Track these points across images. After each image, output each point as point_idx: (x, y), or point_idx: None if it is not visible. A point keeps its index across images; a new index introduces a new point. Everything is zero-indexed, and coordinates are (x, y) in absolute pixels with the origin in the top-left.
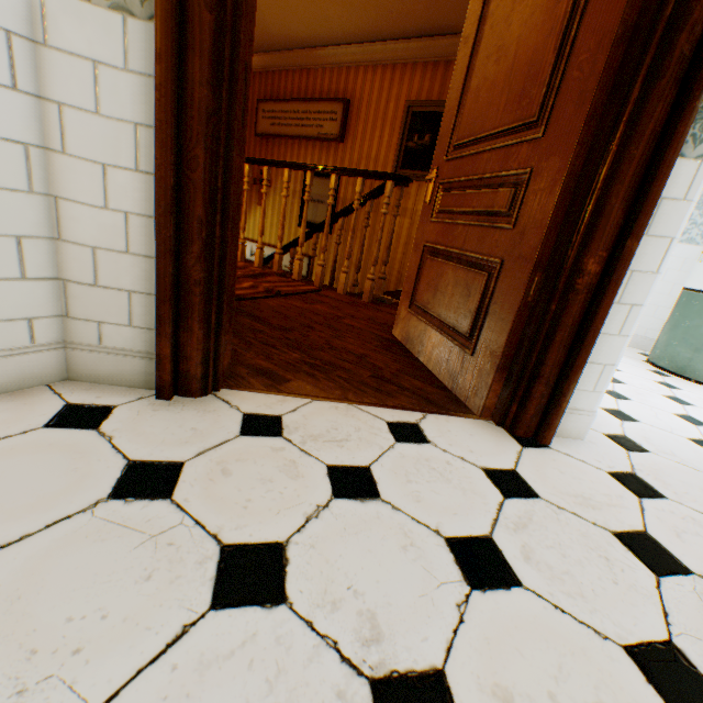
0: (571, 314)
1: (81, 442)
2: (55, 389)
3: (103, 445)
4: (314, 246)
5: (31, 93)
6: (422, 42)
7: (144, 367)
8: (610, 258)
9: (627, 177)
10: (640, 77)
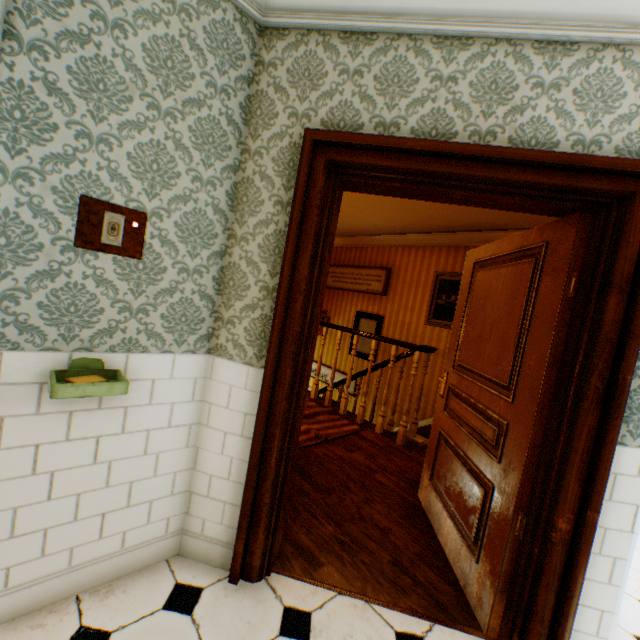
0: (552, 561)
1: (182, 627)
2: (171, 564)
3: (194, 633)
4: (358, 386)
5: (199, 400)
6: (444, 234)
7: (224, 552)
8: (577, 519)
9: (575, 460)
10: (570, 393)
